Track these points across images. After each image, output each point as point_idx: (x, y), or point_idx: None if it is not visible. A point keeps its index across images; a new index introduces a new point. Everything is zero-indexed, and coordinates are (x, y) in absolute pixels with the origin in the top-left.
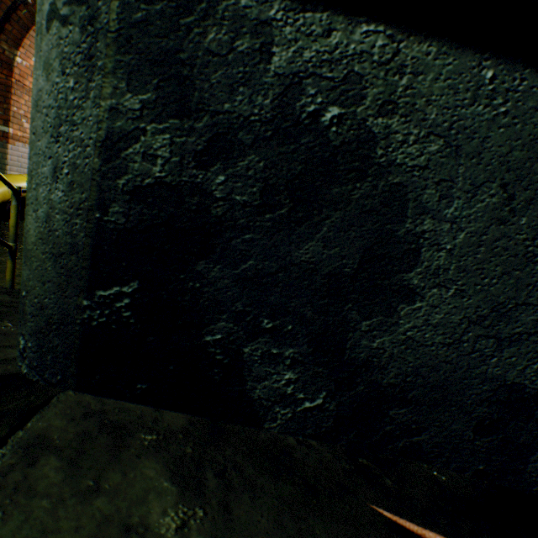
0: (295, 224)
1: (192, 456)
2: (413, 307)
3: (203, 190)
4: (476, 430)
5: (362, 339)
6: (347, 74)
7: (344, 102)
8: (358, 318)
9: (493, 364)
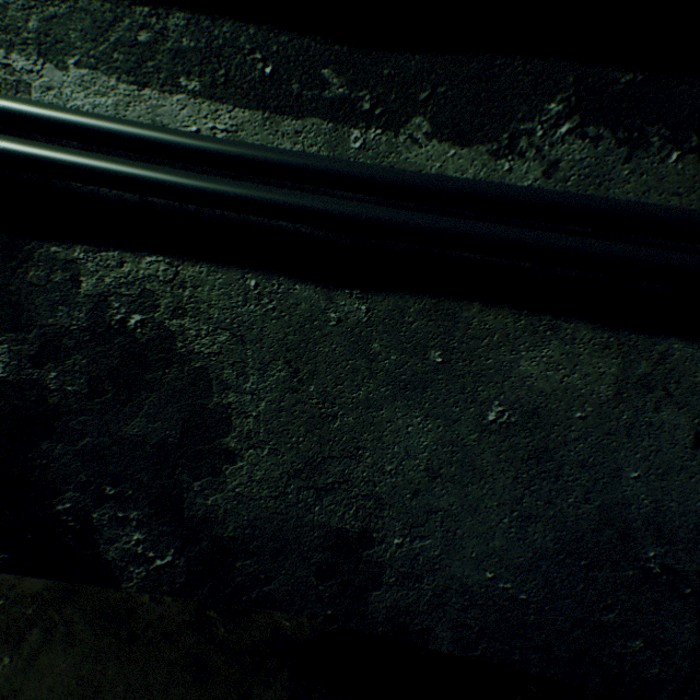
0: (121, 405)
1: (29, 616)
2: (236, 466)
3: (41, 384)
4: (318, 575)
5: (198, 497)
6: (142, 291)
7: (144, 310)
8: (190, 479)
9: (318, 512)
